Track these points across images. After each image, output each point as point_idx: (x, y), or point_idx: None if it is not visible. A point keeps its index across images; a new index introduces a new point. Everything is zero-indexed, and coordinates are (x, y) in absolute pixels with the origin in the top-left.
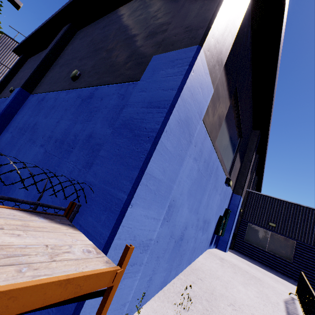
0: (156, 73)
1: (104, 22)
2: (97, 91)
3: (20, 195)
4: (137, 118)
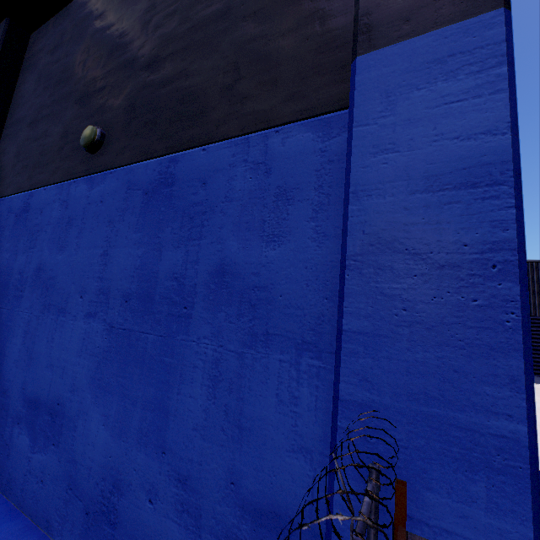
0: (400, 100)
1: (98, 2)
2: (178, 167)
3: (98, 435)
4: (413, 222)
